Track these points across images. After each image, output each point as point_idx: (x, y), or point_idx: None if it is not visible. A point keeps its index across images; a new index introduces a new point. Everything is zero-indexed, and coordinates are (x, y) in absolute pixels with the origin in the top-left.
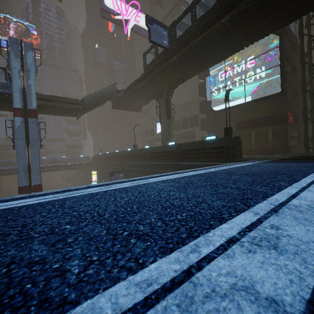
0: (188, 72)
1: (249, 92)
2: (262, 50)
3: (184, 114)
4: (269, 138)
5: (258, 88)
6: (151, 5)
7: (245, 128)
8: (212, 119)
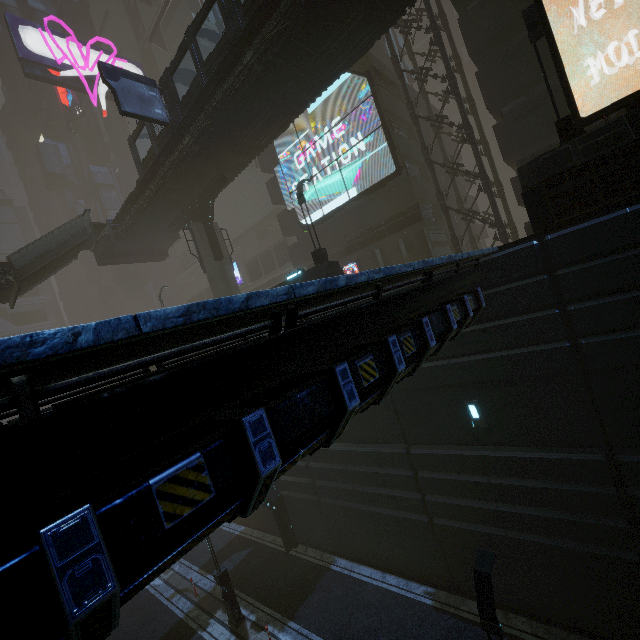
0: (228, 163)
1: (351, 180)
2: (349, 104)
3: (262, 244)
4: (402, 253)
5: (362, 170)
6: (141, 43)
7: (365, 246)
8: (307, 243)
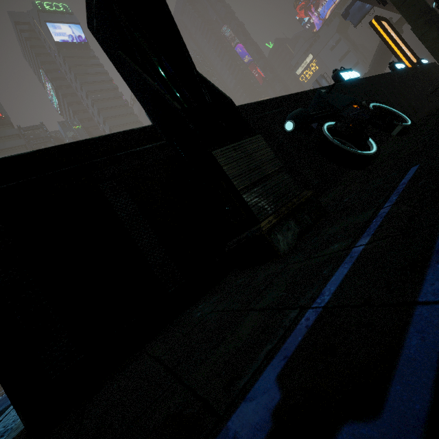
0: None
1: None
2: None
3: None
4: None
5: None
6: None
7: None
8: None
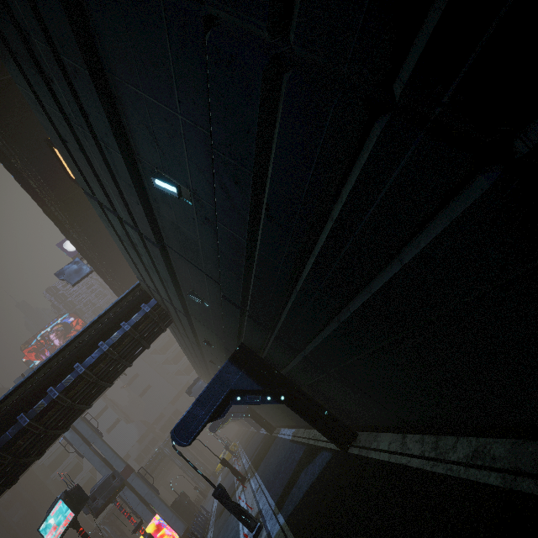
0: None
1: None
2: None
3: None
4: None
5: None
6: None
7: None
8: None
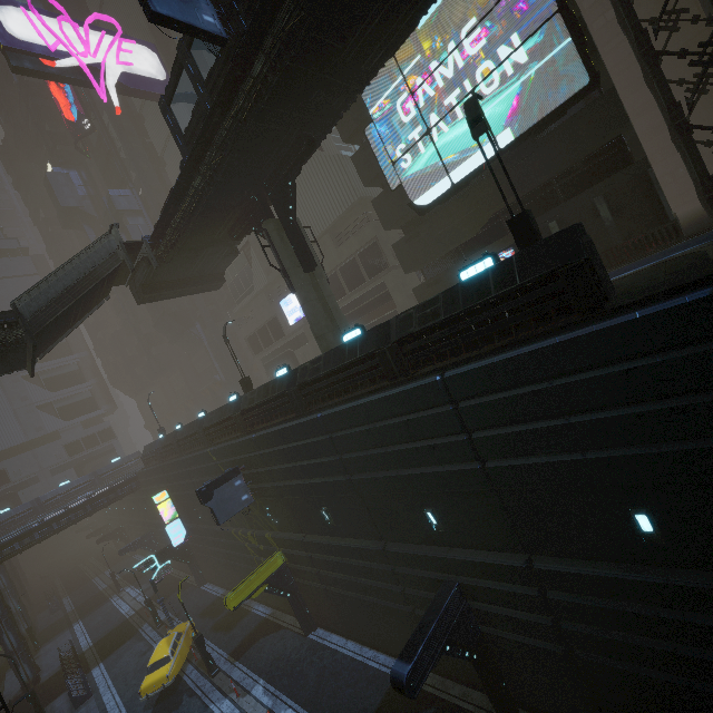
0: (316, 113)
1: (501, 119)
2: None
3: (341, 251)
4: (603, 219)
5: (522, 97)
6: None
7: None
8: (424, 234)
